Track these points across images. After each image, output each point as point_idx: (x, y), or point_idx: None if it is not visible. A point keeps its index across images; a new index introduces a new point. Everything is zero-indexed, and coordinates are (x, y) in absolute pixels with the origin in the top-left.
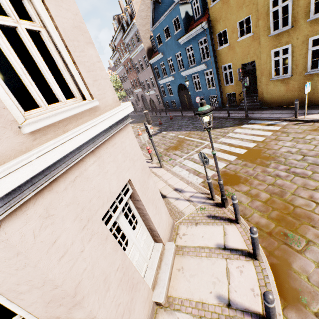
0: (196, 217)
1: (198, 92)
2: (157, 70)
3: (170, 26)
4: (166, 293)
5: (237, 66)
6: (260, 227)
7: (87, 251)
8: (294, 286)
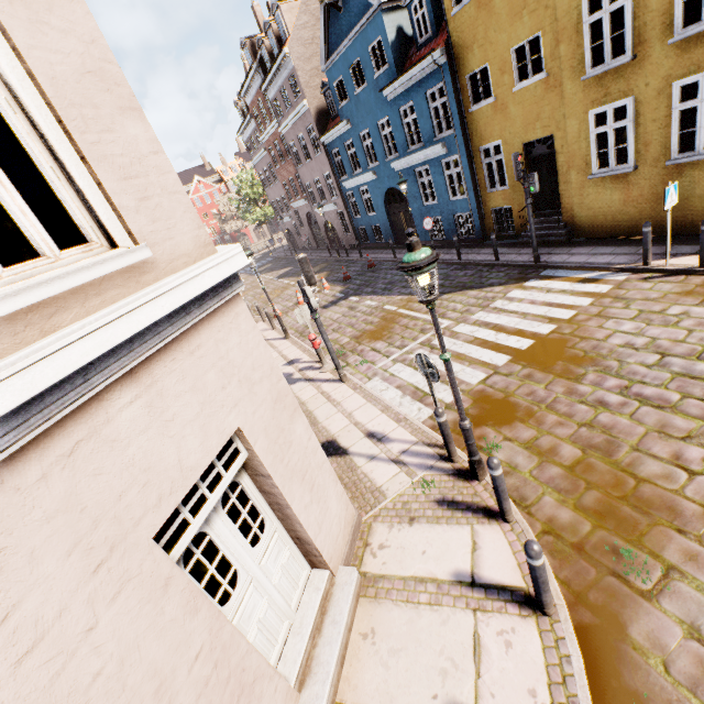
0: (412, 502)
1: (429, 207)
2: (340, 157)
3: (363, 59)
4: (331, 696)
5: (513, 148)
6: (557, 529)
7: (106, 627)
8: (632, 685)
